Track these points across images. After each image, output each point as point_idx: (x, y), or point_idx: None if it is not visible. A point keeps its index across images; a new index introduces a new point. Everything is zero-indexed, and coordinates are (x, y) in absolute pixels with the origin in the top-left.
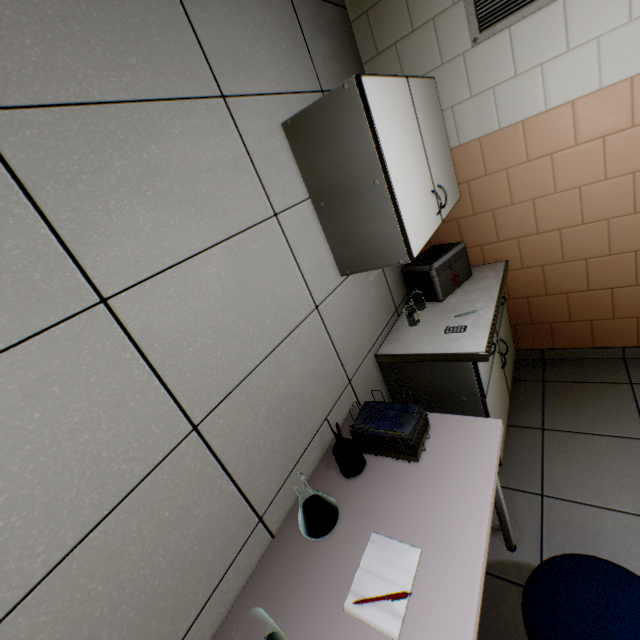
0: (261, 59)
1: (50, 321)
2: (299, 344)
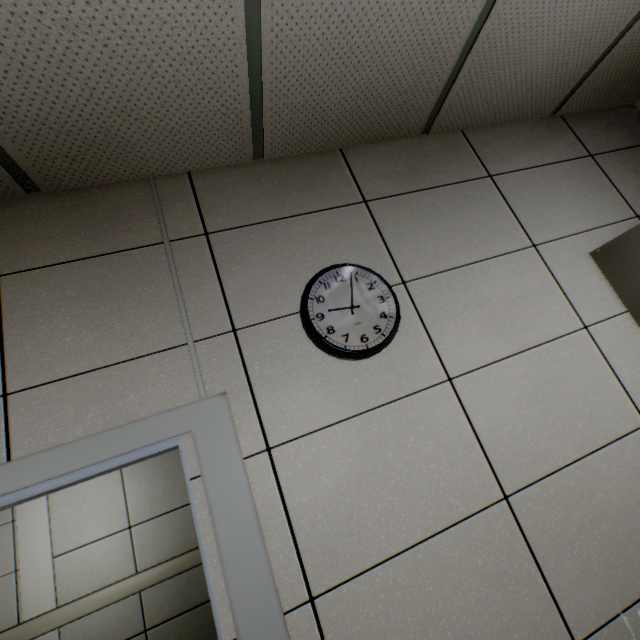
0: (566, 212)
1: (422, 386)
2: (621, 459)
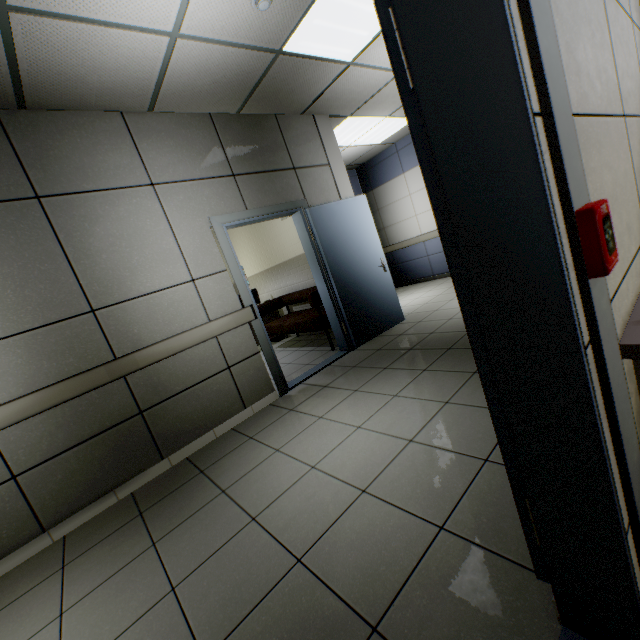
0: None
1: None
2: None
